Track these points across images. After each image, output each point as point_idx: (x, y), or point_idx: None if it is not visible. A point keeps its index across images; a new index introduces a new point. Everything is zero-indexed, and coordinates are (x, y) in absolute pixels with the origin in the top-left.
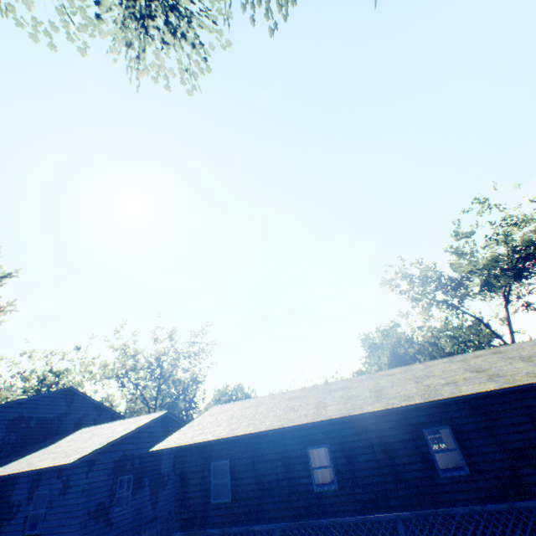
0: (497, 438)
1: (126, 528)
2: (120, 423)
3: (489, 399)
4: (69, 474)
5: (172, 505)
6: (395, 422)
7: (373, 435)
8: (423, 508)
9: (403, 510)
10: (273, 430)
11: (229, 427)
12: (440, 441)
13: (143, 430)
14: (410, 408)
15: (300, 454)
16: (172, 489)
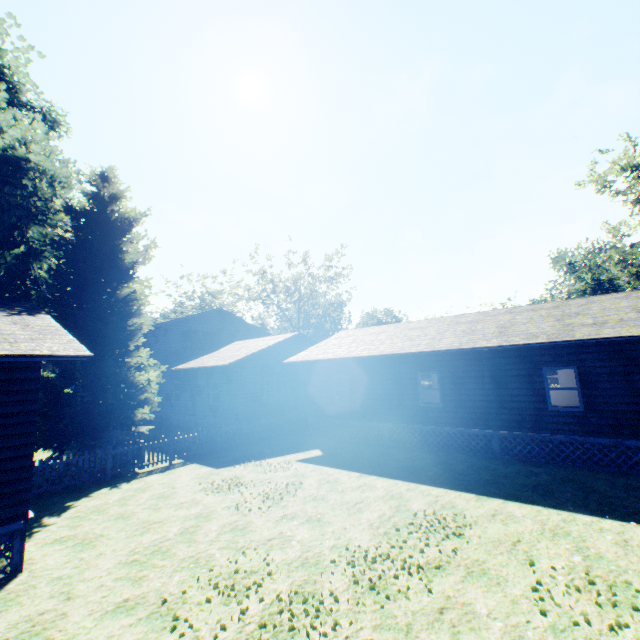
0: (632, 384)
1: (276, 410)
2: (262, 340)
3: None
4: (229, 372)
5: None
6: (513, 359)
7: (486, 369)
8: (521, 431)
9: (500, 430)
10: (383, 355)
11: (347, 350)
12: None
13: (280, 347)
14: (535, 347)
15: (410, 377)
16: None
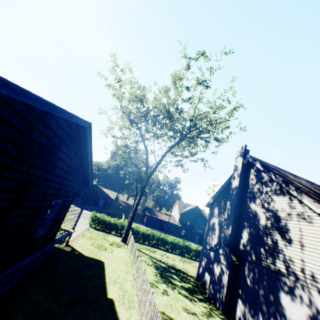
0: None
1: None
2: None
3: None
4: None
5: None
6: None
7: None
8: None
9: None
10: None
11: None
12: (97, 212)
13: None
14: None
15: None
16: None
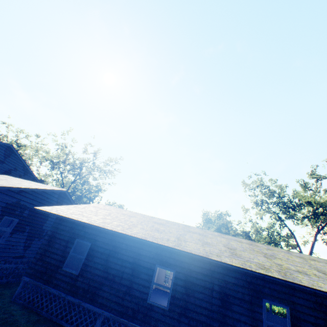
0: None
1: None
2: (30, 182)
3: None
4: None
5: None
6: (241, 281)
7: (217, 282)
8: None
9: None
10: (137, 238)
11: (102, 220)
12: None
13: (42, 194)
14: (259, 276)
15: (148, 266)
16: None
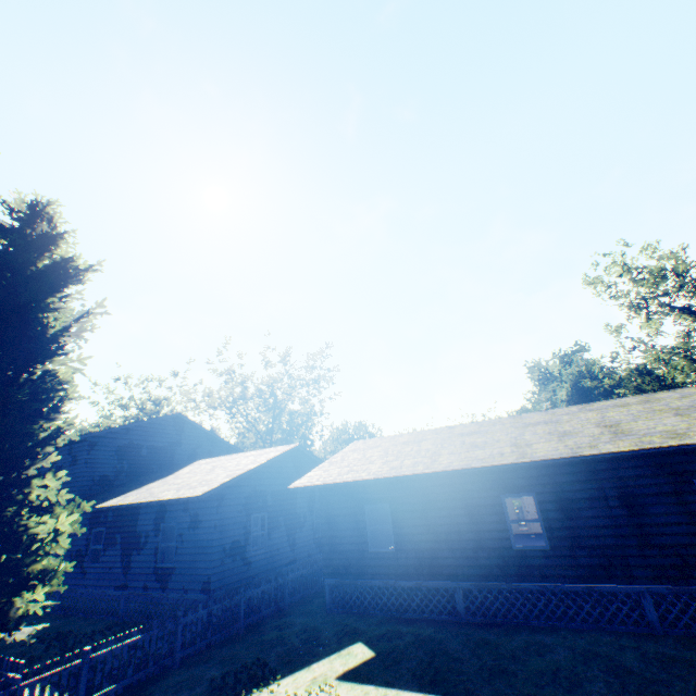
0: None
1: (265, 568)
2: (242, 456)
3: None
4: (197, 508)
5: (312, 548)
6: (646, 469)
7: (608, 485)
8: (688, 584)
9: (653, 583)
10: (455, 471)
11: (387, 465)
12: None
13: (272, 465)
14: (674, 450)
15: (490, 503)
16: (310, 531)
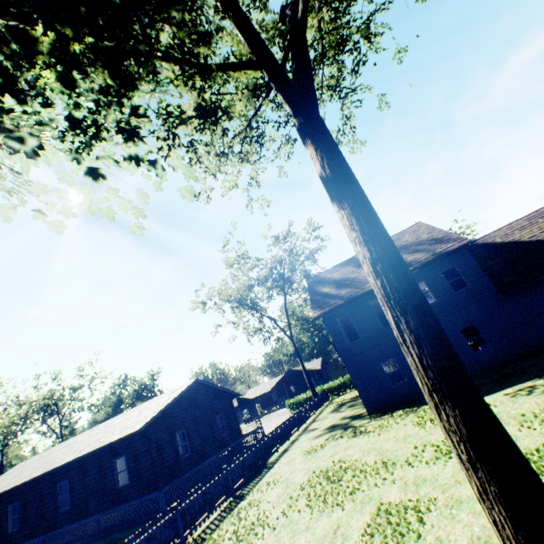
0: (85, 483)
1: None
2: None
3: (88, 459)
4: None
5: None
6: (49, 481)
7: (38, 492)
8: (50, 532)
9: (42, 535)
10: None
11: None
12: None
13: None
14: (56, 470)
15: (6, 510)
16: None
